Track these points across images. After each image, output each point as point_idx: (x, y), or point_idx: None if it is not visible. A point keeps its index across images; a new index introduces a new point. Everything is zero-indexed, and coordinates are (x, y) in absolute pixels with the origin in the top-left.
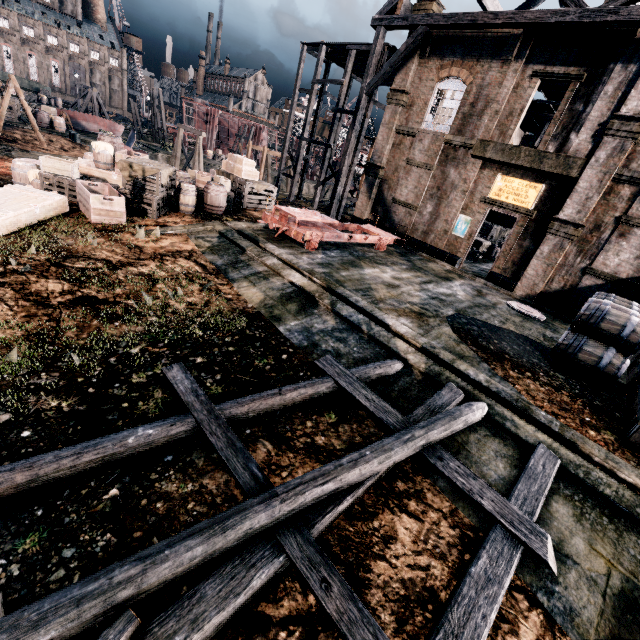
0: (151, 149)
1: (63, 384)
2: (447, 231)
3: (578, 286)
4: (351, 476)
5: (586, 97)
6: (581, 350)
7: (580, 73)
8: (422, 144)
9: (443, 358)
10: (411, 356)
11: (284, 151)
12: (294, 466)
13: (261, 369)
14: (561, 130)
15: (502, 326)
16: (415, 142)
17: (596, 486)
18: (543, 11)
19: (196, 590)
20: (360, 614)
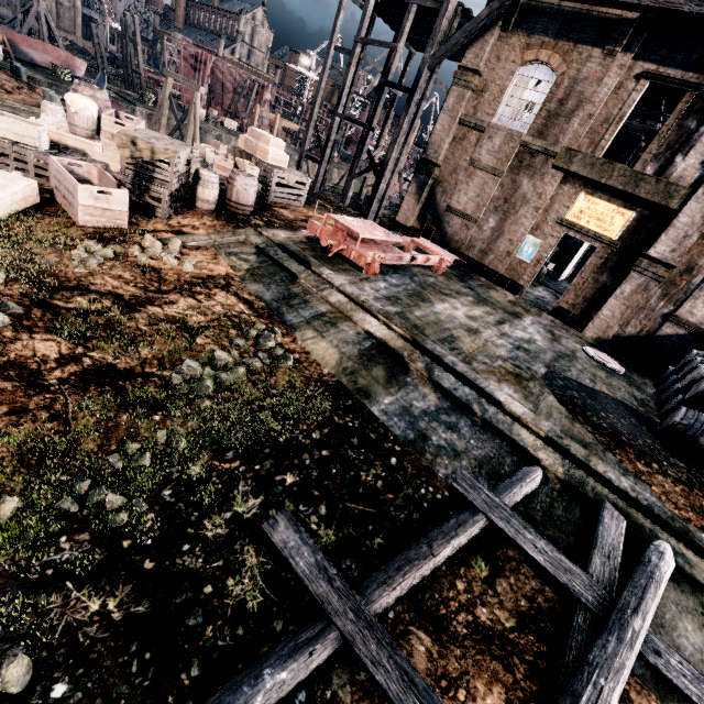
0: (125, 99)
1: (100, 558)
2: (511, 253)
3: (657, 333)
4: None
5: (702, 113)
6: (703, 434)
7: (701, 82)
8: (492, 143)
9: (576, 454)
10: (543, 454)
11: (310, 127)
12: (468, 675)
13: (372, 488)
14: (665, 149)
15: (595, 387)
16: (483, 139)
17: None
18: None
19: None
20: None
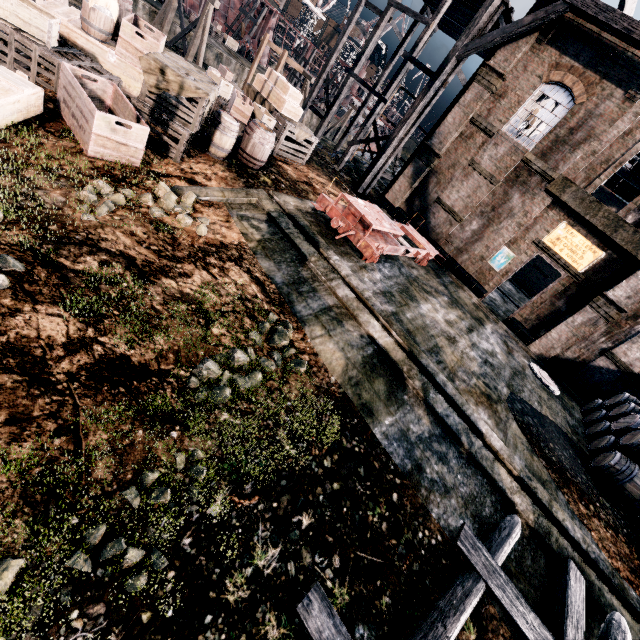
0: None
1: (117, 639)
2: (484, 258)
3: (591, 363)
4: None
5: None
6: (631, 481)
7: None
8: (496, 150)
9: (542, 499)
10: (518, 498)
11: (321, 78)
12: None
13: (379, 531)
14: None
15: (542, 411)
16: (489, 144)
17: None
18: None
19: None
20: None
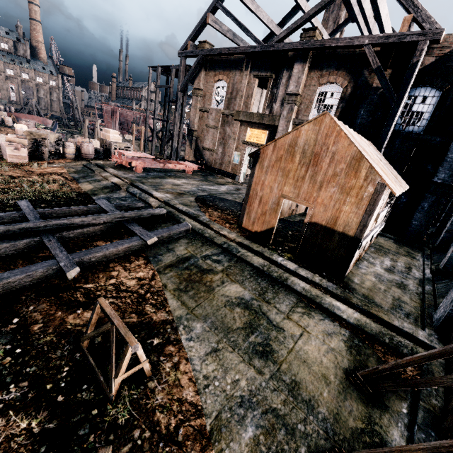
0: (71, 133)
1: None
2: (230, 161)
3: None
4: (77, 220)
5: (276, 86)
6: None
7: (271, 74)
8: (212, 116)
9: (171, 203)
10: (153, 203)
11: (146, 127)
12: None
13: None
14: (270, 103)
15: (232, 199)
16: (209, 115)
17: (203, 234)
18: (247, 46)
19: (1, 240)
20: (58, 245)
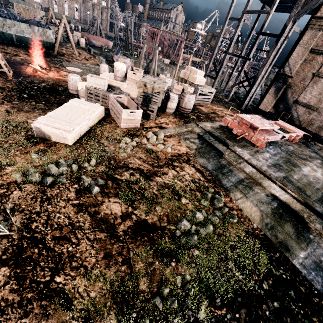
0: (126, 56)
1: None
2: None
3: None
4: None
5: None
6: None
7: None
8: None
9: None
10: None
11: (211, 61)
12: None
13: None
14: None
15: None
16: None
17: None
18: None
19: None
20: None
